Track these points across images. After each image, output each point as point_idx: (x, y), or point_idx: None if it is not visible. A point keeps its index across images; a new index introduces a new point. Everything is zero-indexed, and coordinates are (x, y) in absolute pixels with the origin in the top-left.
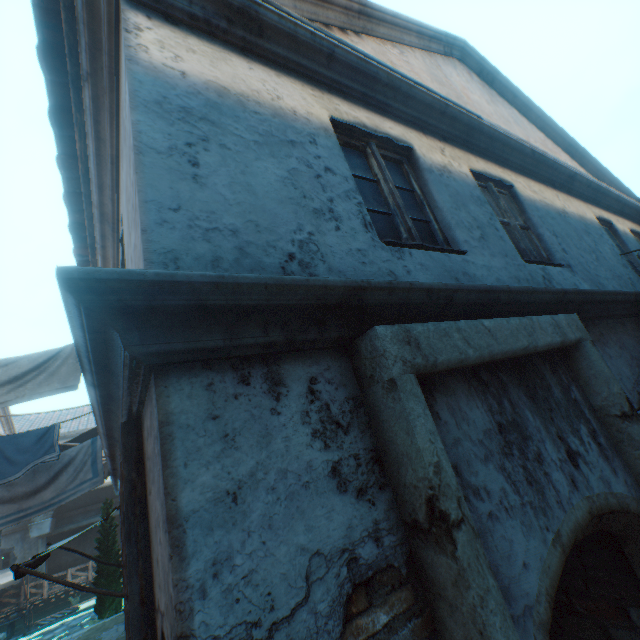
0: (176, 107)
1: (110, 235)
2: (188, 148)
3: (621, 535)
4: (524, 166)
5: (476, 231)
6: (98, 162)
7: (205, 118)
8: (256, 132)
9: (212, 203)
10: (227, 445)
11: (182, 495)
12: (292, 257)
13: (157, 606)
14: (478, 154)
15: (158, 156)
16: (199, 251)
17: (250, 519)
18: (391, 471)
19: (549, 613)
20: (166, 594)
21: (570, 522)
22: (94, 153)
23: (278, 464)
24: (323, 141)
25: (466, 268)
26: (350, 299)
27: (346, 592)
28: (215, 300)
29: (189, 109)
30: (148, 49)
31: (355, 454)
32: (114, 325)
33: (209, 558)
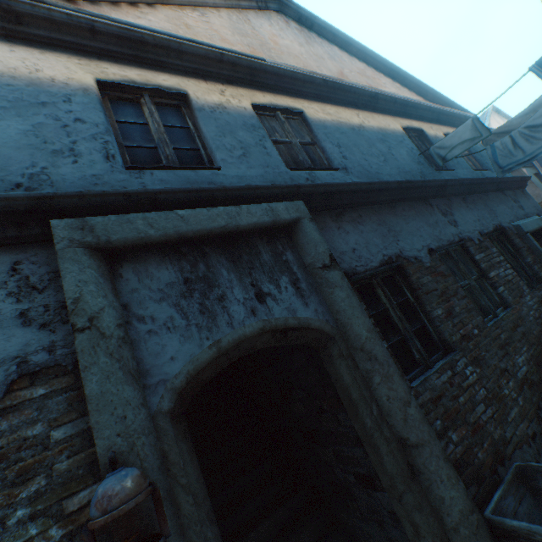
0: None
1: None
2: None
3: (316, 346)
4: (320, 94)
5: (239, 151)
6: None
7: None
8: (5, 100)
9: None
10: None
11: None
12: (20, 186)
13: None
14: (268, 90)
15: None
16: None
17: None
18: None
19: (185, 383)
20: None
21: (236, 335)
22: None
23: None
24: (80, 99)
25: (214, 179)
26: (39, 206)
27: (12, 378)
28: None
29: None
30: None
31: (46, 305)
32: None
33: None
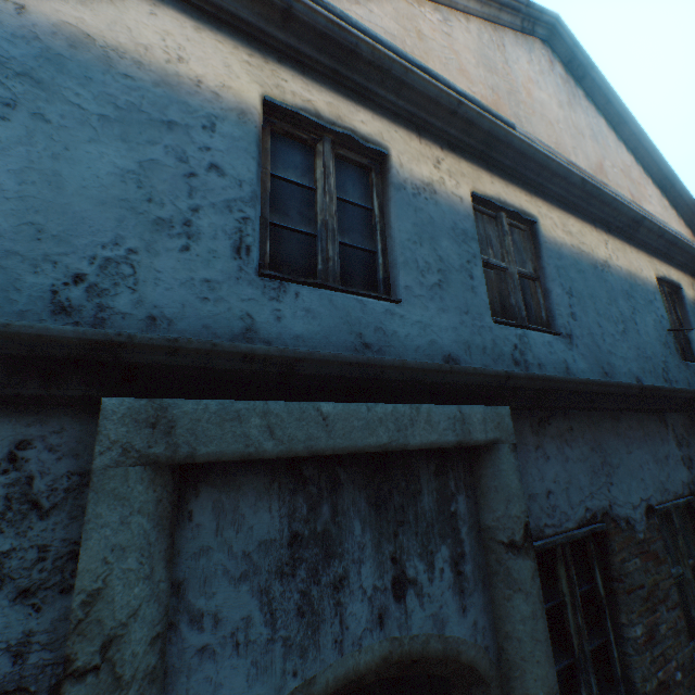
0: None
1: None
2: None
3: (452, 679)
4: (568, 198)
5: (434, 275)
6: None
7: (28, 74)
8: (112, 103)
9: None
10: None
11: None
12: (80, 279)
13: None
14: (500, 173)
15: None
16: None
17: None
18: None
19: None
20: None
21: (342, 668)
22: None
23: None
24: (229, 128)
25: (386, 322)
26: (95, 354)
27: None
28: None
29: (5, 58)
30: None
31: (44, 545)
32: None
33: None
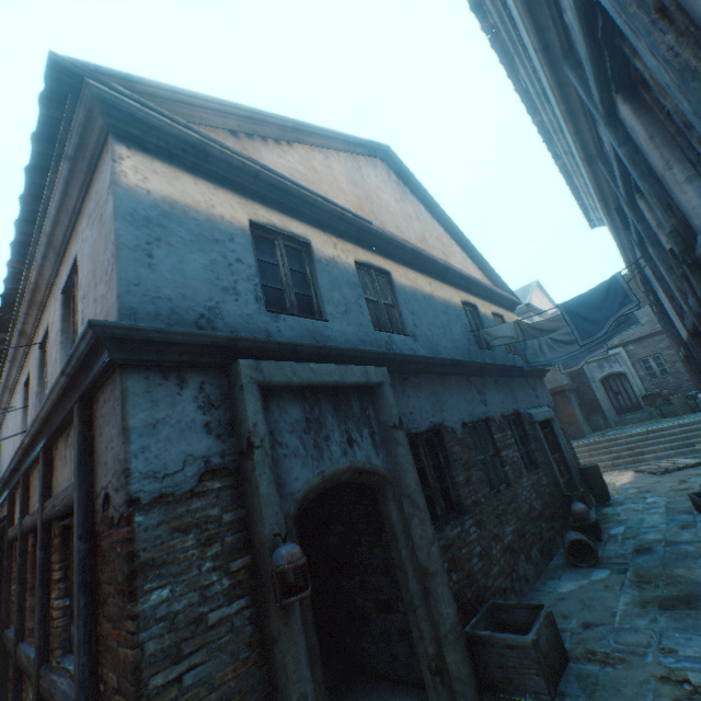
0: (142, 217)
1: (54, 258)
2: (148, 246)
3: (377, 488)
4: (406, 259)
5: (343, 307)
6: (60, 207)
7: (160, 224)
8: (193, 233)
9: (159, 281)
10: (154, 405)
11: (131, 420)
12: (203, 316)
13: (100, 492)
14: (368, 248)
15: (130, 251)
16: (149, 309)
17: (161, 436)
18: (237, 429)
19: (303, 498)
20: (115, 467)
21: (334, 468)
22: (59, 201)
23: (178, 417)
24: (240, 239)
25: (325, 331)
26: (230, 344)
27: (202, 472)
28: (157, 338)
29: (151, 218)
30: (127, 174)
31: (220, 420)
32: (107, 345)
33: (141, 446)
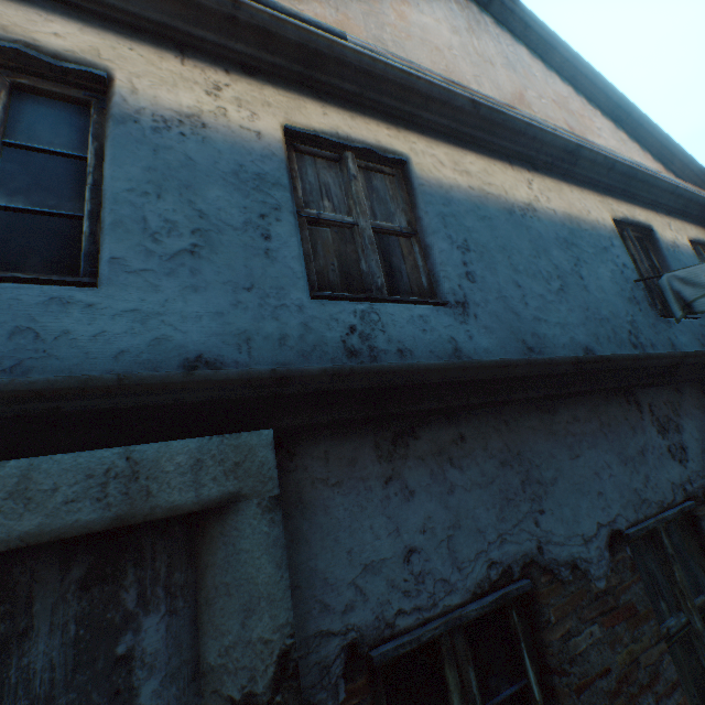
0: None
1: None
2: None
3: None
4: (459, 129)
5: (182, 238)
6: None
7: None
8: None
9: None
10: None
11: None
12: None
13: None
14: (342, 102)
15: None
16: None
17: None
18: None
19: None
20: None
21: None
22: None
23: None
24: None
25: (45, 318)
26: None
27: None
28: None
29: None
30: None
31: None
32: None
33: None
